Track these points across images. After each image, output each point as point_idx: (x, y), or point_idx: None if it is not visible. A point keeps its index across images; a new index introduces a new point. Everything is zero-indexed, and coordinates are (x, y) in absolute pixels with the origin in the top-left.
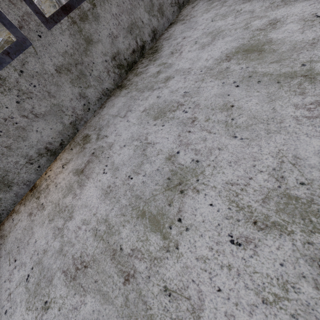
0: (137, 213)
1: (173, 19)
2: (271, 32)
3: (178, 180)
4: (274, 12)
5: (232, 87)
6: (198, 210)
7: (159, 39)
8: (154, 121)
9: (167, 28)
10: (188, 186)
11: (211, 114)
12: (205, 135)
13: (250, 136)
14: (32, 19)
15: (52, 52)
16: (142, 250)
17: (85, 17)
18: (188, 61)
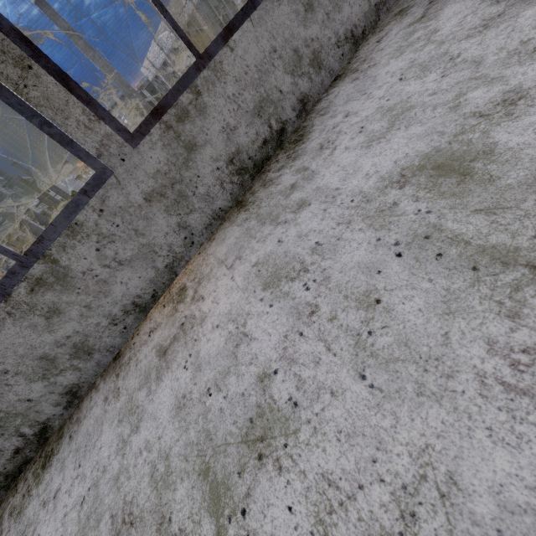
0: (200, 465)
1: (342, 68)
2: (499, 126)
3: (261, 429)
4: (522, 68)
5: (390, 255)
6: (270, 509)
7: (311, 112)
8: (262, 292)
9: (329, 87)
10: (271, 451)
11: (341, 308)
12: (320, 351)
13: (387, 386)
14: (113, 140)
15: (139, 177)
16: None
17: (185, 114)
18: (339, 171)
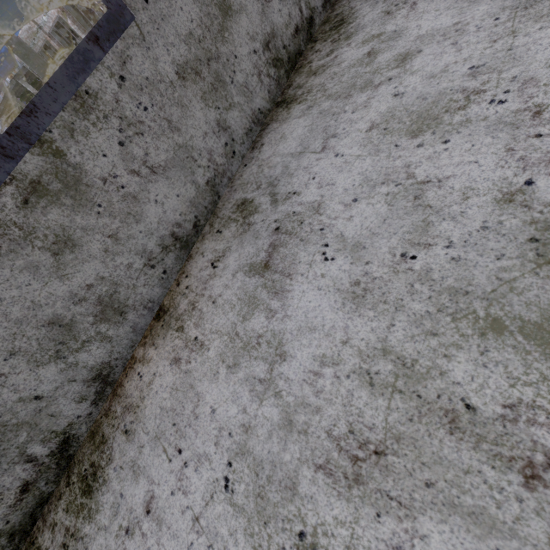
0: (474, 325)
1: None
2: None
3: None
4: None
5: None
6: None
7: (339, 2)
8: (414, 140)
9: None
10: None
11: None
12: None
13: None
14: None
15: (168, 36)
16: (542, 404)
17: None
18: (443, 13)
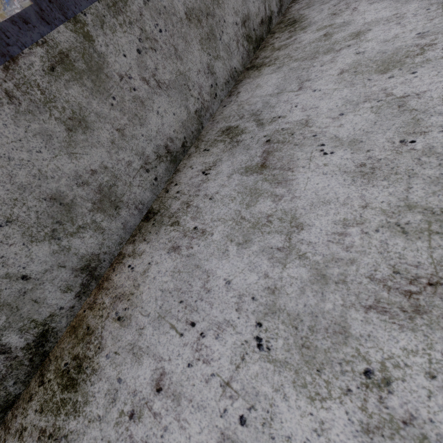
0: None
1: None
2: None
3: None
4: None
5: None
6: None
7: (289, 12)
8: (385, 74)
9: (293, 1)
10: None
11: None
12: None
13: None
14: None
15: None
16: None
17: None
18: (382, 10)
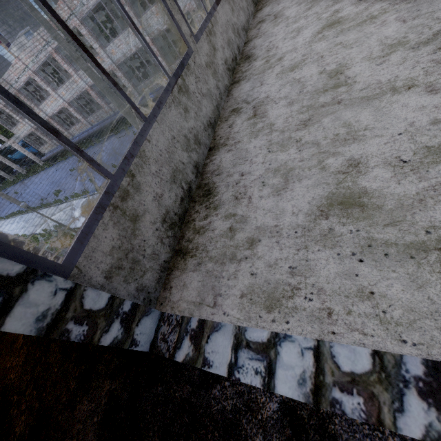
0: None
1: None
2: None
3: None
4: None
5: None
6: None
7: None
8: None
9: None
10: None
11: None
12: None
13: None
14: None
15: None
16: None
17: None
18: None
